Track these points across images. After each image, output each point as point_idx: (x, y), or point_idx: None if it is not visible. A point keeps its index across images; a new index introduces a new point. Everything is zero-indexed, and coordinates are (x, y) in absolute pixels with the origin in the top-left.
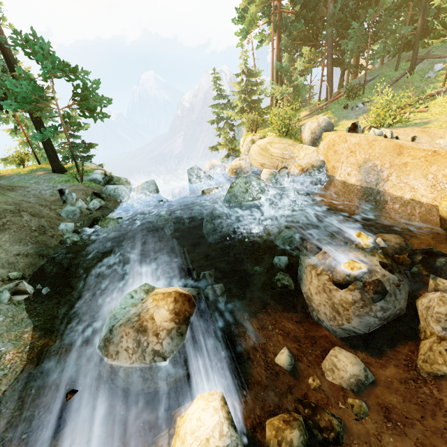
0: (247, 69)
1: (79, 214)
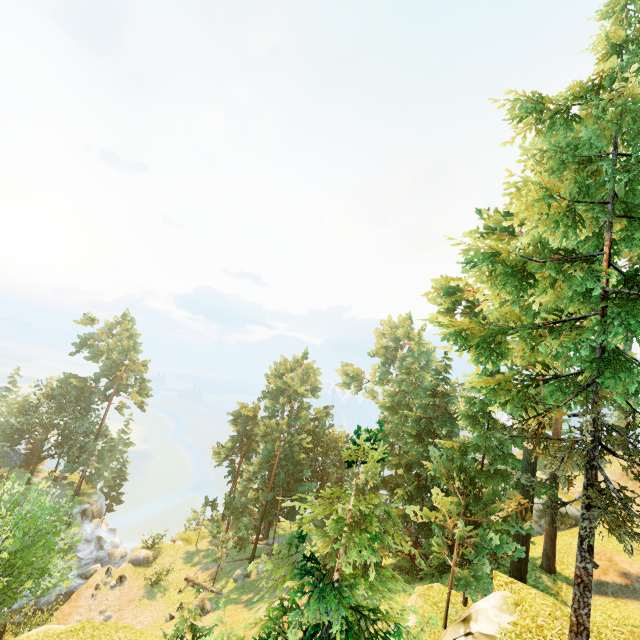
0: None
1: None
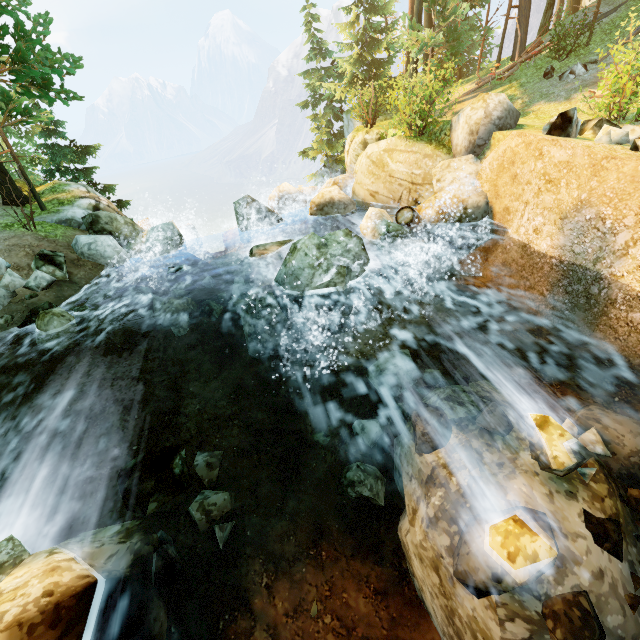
0: None
1: (7, 300)
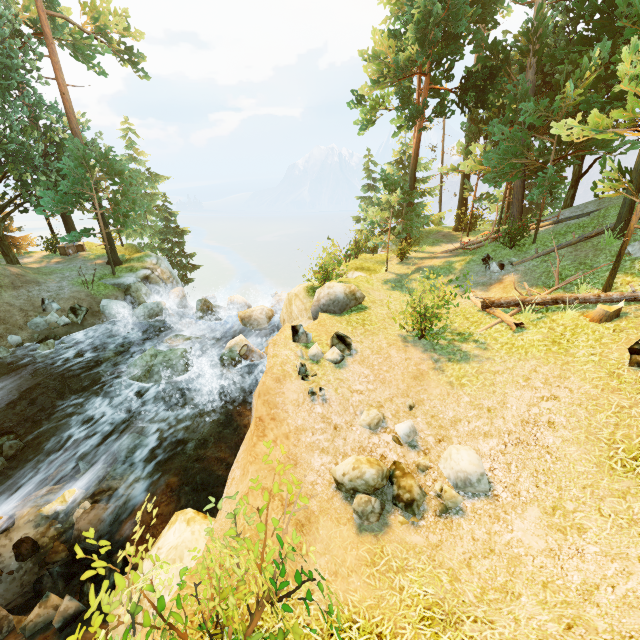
0: (407, 156)
1: (45, 327)
